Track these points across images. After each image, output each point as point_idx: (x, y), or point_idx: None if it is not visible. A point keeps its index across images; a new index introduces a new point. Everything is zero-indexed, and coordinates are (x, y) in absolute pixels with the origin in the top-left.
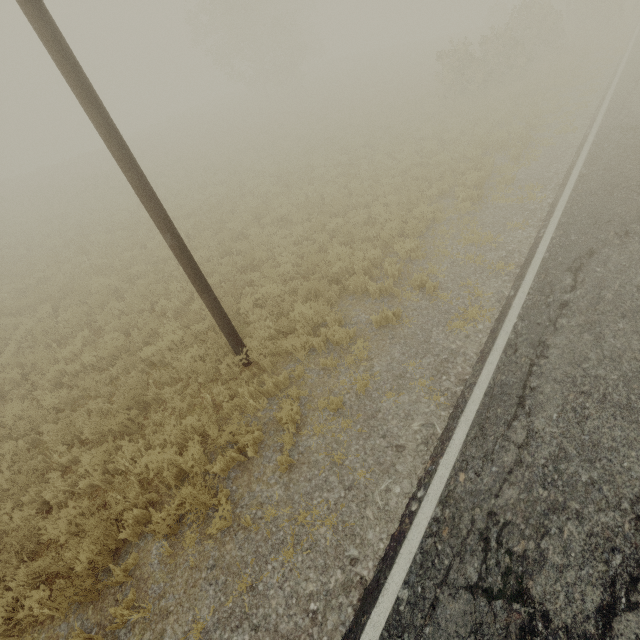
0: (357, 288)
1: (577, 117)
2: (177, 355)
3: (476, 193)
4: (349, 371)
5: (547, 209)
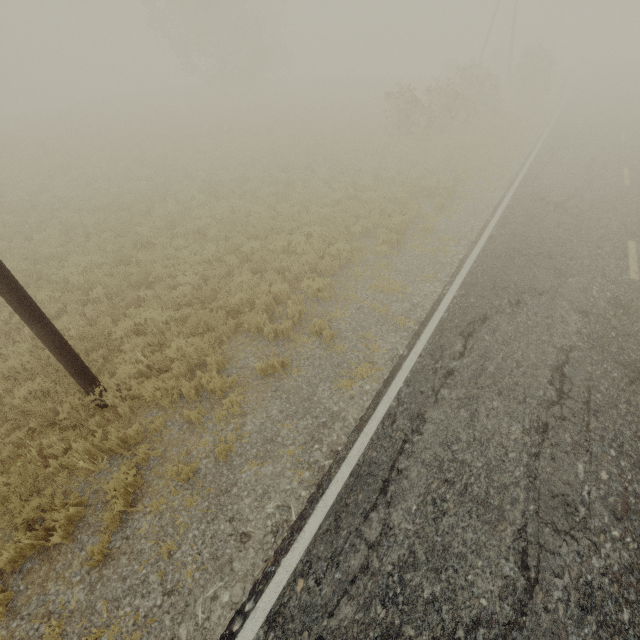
0: (253, 326)
1: (499, 178)
2: (17, 385)
3: (396, 237)
4: (216, 428)
5: (456, 265)
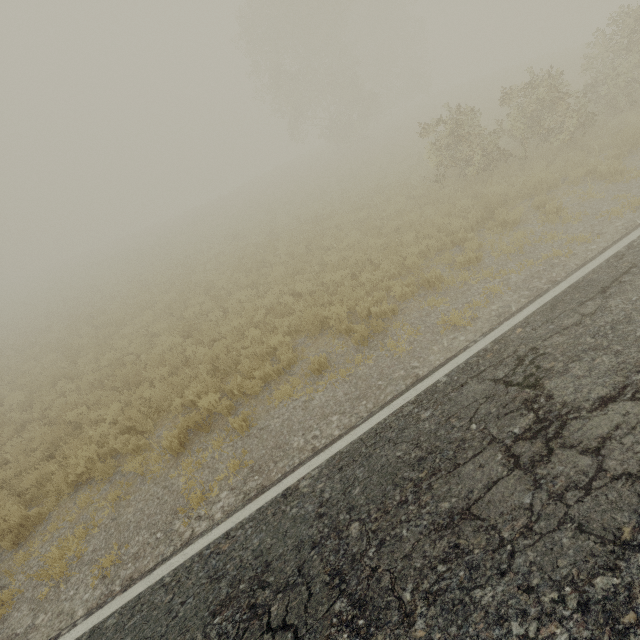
0: None
1: (524, 281)
2: None
3: (177, 441)
4: None
5: (167, 553)
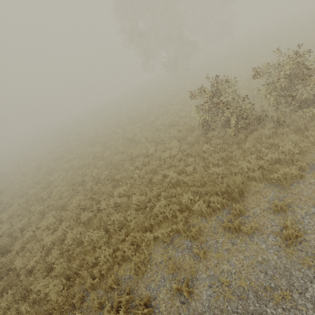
0: None
1: None
2: None
3: None
4: None
5: None
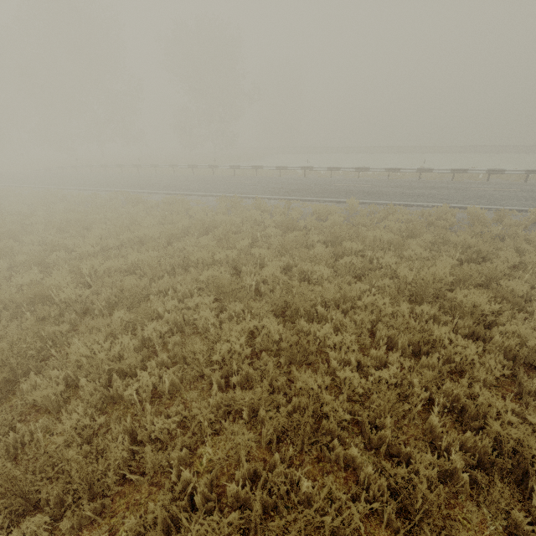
0: None
1: None
2: None
3: None
4: None
5: None
